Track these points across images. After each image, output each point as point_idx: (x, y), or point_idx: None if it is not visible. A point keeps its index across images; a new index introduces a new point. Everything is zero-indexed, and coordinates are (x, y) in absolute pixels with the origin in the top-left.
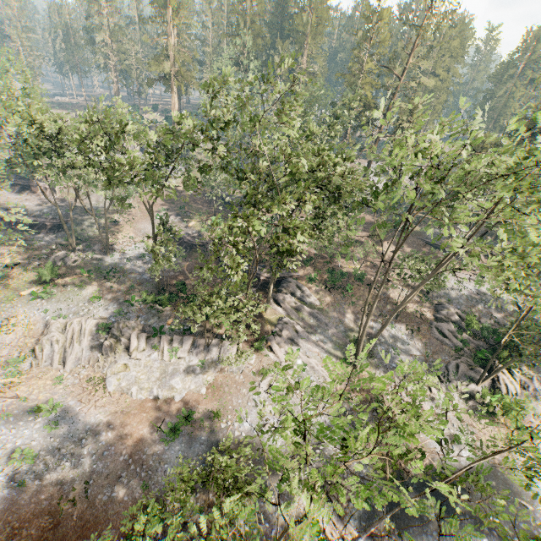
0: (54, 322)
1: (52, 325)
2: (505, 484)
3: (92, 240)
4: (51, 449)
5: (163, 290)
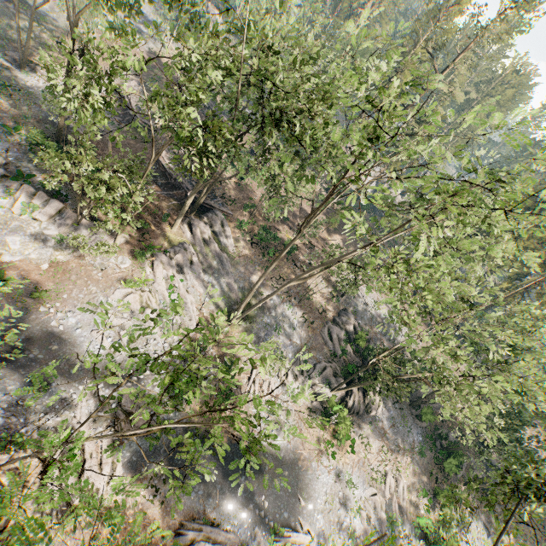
0: None
1: None
2: (296, 478)
3: (14, 44)
4: None
5: (65, 143)
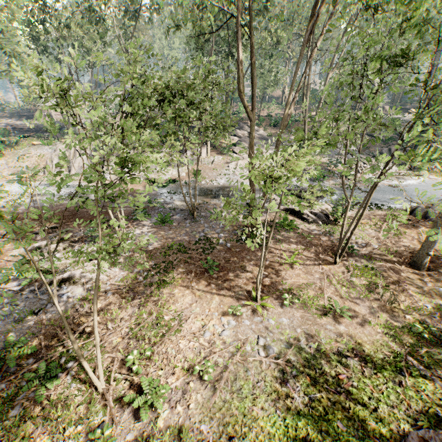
0: (59, 145)
1: (58, 146)
2: None
3: None
4: (65, 194)
5: None
